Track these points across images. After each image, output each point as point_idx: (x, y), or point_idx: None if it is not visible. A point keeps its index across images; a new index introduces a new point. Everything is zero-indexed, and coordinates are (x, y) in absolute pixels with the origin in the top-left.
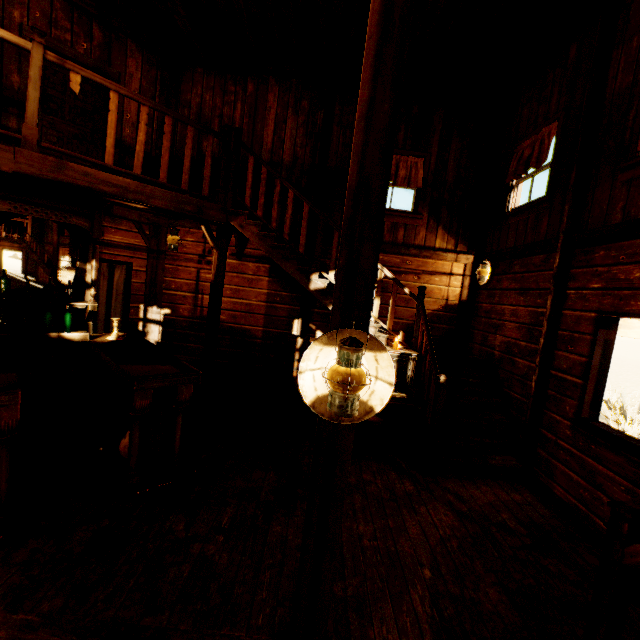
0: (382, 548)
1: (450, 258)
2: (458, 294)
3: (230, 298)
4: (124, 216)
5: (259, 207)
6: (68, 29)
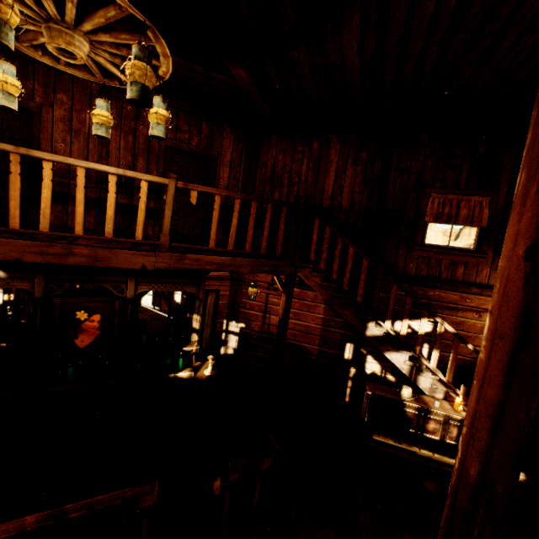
0: None
1: None
2: None
3: (291, 319)
4: None
5: (322, 261)
6: (187, 131)
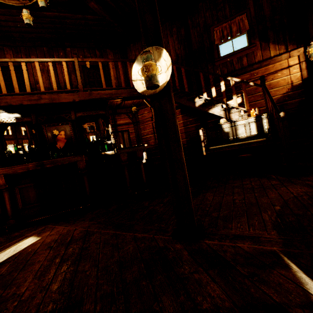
0: (247, 202)
1: (284, 57)
2: (299, 76)
3: None
4: (121, 112)
5: None
6: (89, 56)
